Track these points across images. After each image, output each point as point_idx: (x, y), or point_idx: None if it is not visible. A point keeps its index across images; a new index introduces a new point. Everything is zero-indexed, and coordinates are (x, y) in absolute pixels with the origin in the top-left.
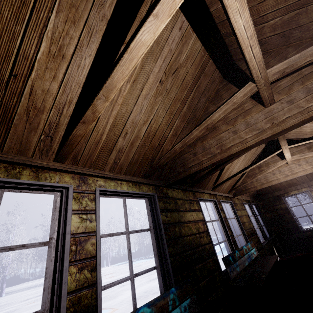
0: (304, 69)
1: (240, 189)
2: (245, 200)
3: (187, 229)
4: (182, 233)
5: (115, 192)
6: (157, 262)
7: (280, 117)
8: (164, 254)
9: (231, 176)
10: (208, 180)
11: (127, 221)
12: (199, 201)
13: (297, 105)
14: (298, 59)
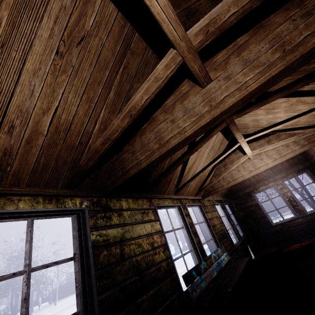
0: (239, 39)
1: (208, 189)
2: (217, 200)
3: (135, 247)
4: (125, 254)
5: (5, 214)
6: (80, 305)
7: (218, 97)
8: (90, 292)
9: (193, 177)
10: (167, 184)
11: (31, 253)
12: (157, 209)
13: (234, 81)
14: (220, 10)
